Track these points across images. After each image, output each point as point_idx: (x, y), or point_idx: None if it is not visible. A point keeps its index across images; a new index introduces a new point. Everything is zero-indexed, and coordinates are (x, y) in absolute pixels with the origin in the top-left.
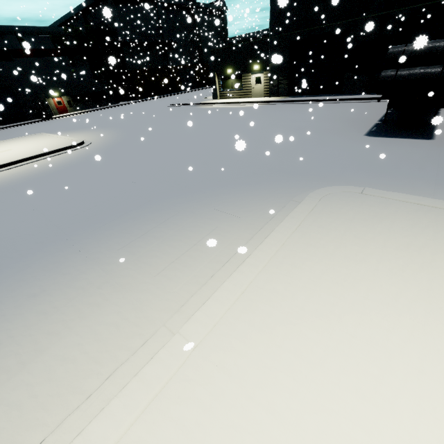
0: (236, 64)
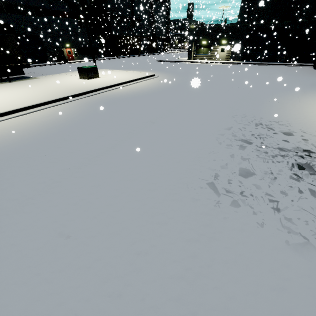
0: (209, 39)
